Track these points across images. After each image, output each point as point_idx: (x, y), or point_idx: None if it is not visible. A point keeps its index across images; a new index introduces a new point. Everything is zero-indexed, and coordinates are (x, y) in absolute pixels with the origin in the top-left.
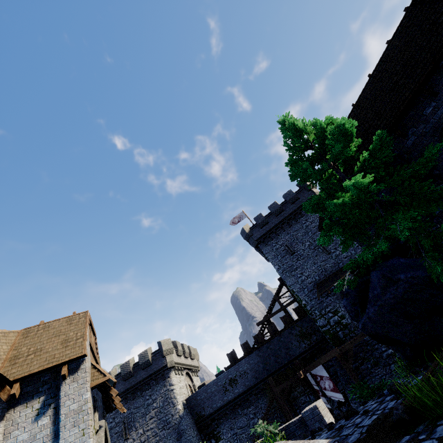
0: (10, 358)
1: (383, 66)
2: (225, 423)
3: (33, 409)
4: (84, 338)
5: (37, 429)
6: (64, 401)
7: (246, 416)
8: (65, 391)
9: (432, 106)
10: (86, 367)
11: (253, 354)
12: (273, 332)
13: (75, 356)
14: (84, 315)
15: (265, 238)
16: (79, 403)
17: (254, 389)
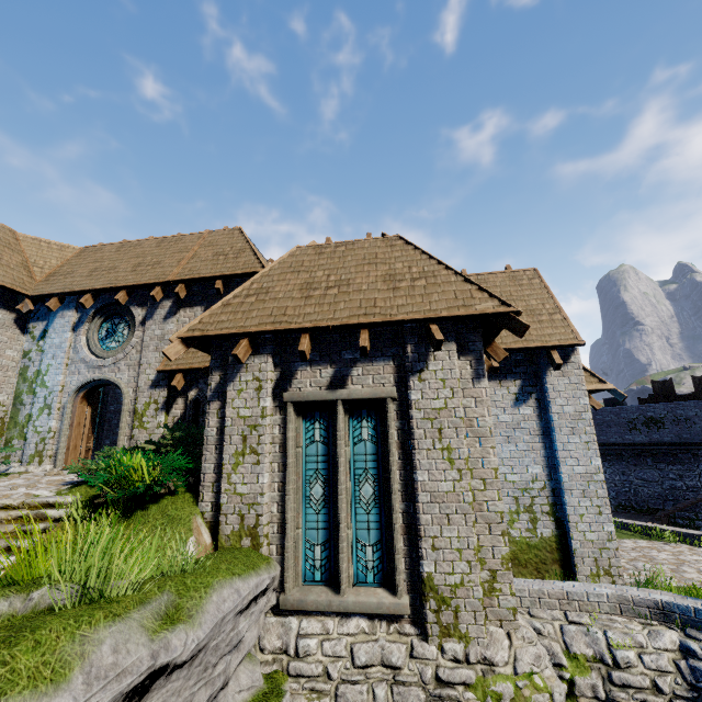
0: None
1: None
2: (614, 463)
3: (509, 391)
4: (563, 315)
5: (519, 417)
6: (552, 397)
7: (661, 472)
8: (552, 385)
9: None
10: (578, 361)
11: None
12: None
13: (567, 342)
14: (535, 276)
15: None
16: (576, 407)
17: (697, 448)
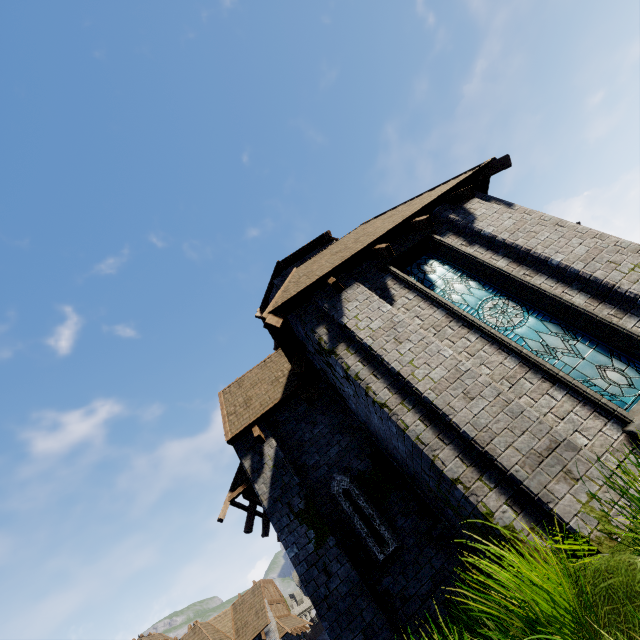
0: (235, 632)
1: None
2: None
3: None
4: (265, 608)
5: None
6: None
7: None
8: None
9: None
10: (273, 628)
11: None
12: None
13: (265, 626)
14: (260, 585)
15: None
16: None
17: None
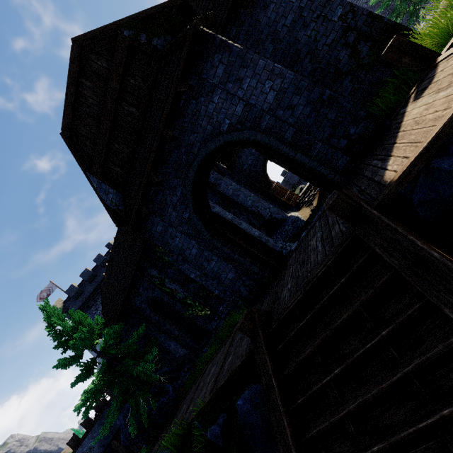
0: None
1: (118, 243)
2: None
3: None
4: None
5: None
6: None
7: None
8: None
9: (142, 289)
10: None
11: (96, 426)
12: (112, 392)
13: None
14: None
15: (83, 308)
16: None
17: None
